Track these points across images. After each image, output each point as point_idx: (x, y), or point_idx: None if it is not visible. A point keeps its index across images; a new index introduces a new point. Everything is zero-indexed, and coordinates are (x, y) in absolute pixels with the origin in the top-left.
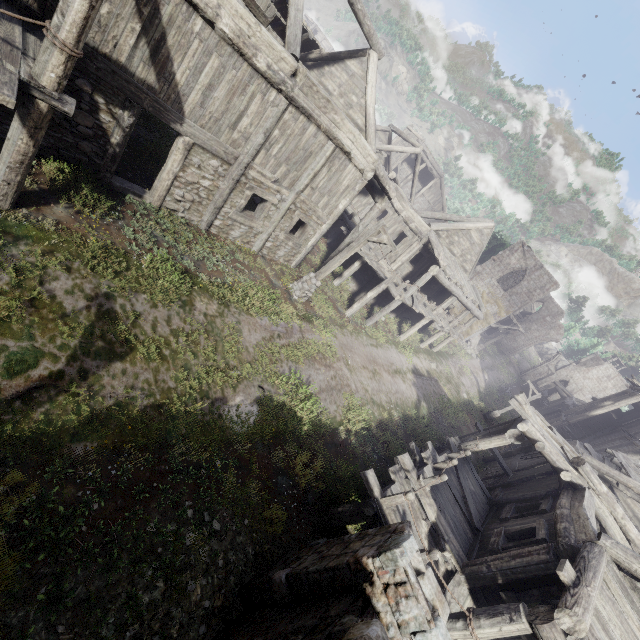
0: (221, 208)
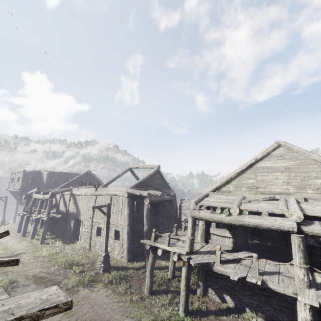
0: (91, 237)
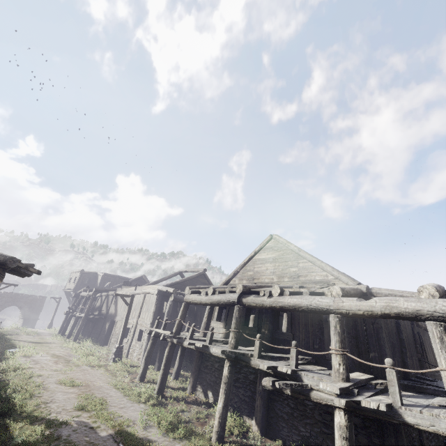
0: None
